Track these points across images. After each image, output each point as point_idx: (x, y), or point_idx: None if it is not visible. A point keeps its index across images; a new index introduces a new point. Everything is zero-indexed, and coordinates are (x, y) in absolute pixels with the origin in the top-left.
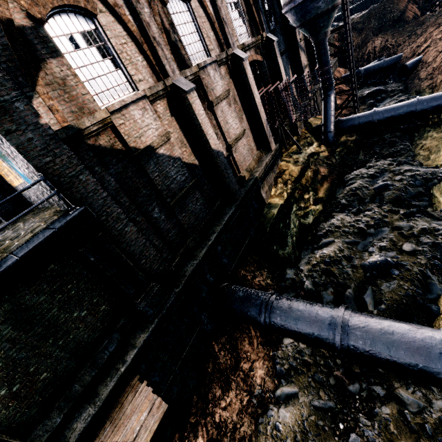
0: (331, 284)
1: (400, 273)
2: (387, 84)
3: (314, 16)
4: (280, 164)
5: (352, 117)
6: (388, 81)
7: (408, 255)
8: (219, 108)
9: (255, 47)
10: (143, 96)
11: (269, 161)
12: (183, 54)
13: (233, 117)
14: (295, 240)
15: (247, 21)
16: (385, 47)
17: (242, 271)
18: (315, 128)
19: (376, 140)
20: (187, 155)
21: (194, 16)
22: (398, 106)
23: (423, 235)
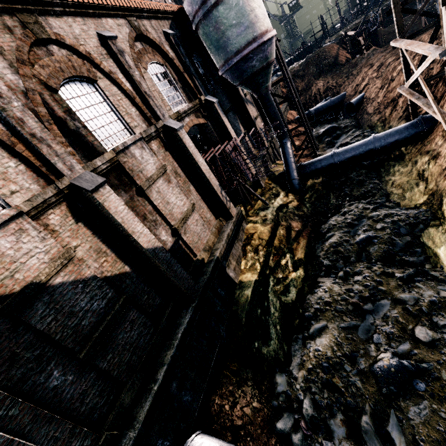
0: (338, 406)
1: (427, 386)
2: (339, 120)
3: (251, 74)
4: (246, 227)
5: (313, 161)
6: (339, 118)
7: (427, 348)
8: (155, 190)
9: (194, 111)
10: (18, 213)
11: (232, 231)
12: (91, 141)
13: (176, 193)
14: (280, 329)
15: (180, 88)
16: (328, 88)
17: (216, 398)
18: (279, 176)
19: (344, 180)
20: (109, 264)
21: (105, 95)
22: (356, 145)
23: (436, 312)
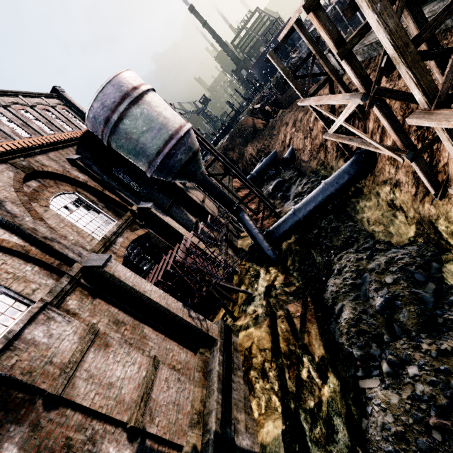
0: None
1: None
2: (282, 174)
3: (180, 167)
4: (239, 341)
5: (278, 224)
6: (280, 171)
7: None
8: (81, 378)
9: (128, 225)
10: None
11: (221, 364)
12: None
13: (122, 357)
14: None
15: (103, 207)
16: (259, 151)
17: None
18: (250, 251)
19: (317, 232)
20: None
21: None
22: (313, 196)
23: None
